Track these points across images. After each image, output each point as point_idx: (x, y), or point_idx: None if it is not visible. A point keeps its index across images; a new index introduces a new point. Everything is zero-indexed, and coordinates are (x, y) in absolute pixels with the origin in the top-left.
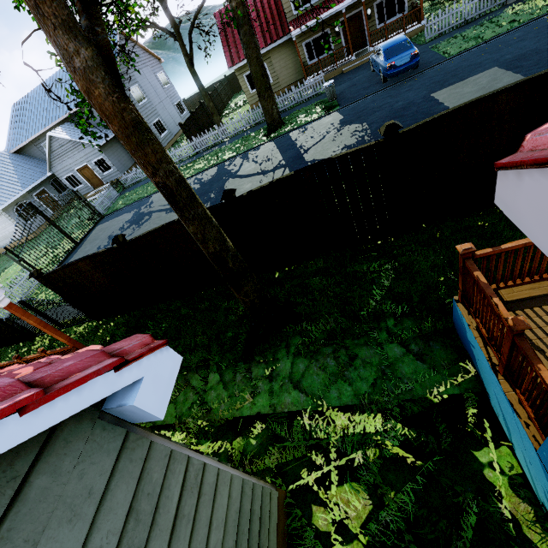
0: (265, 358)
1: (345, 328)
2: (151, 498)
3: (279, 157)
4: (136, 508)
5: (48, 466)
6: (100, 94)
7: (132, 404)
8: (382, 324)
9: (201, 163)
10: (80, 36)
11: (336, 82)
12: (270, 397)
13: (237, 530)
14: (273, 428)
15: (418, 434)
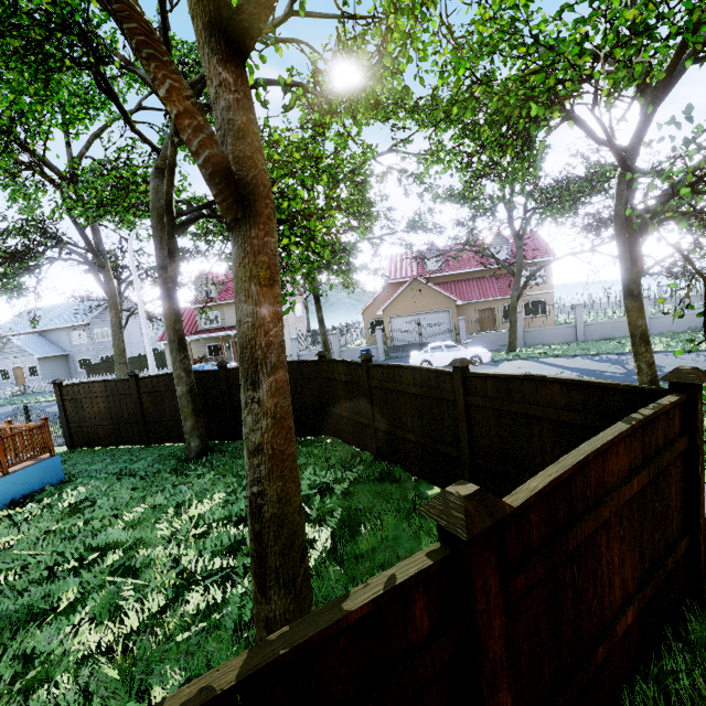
0: None
1: None
2: None
3: None
4: None
5: None
6: None
7: None
8: None
9: None
10: None
11: None
12: None
13: None
14: None
15: None
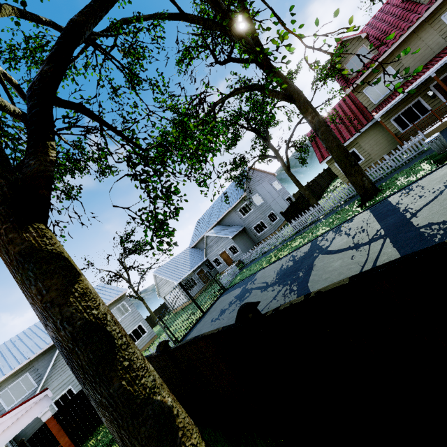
0: None
1: None
2: None
3: (376, 226)
4: None
5: None
6: None
7: None
8: None
9: (298, 240)
10: None
11: (444, 134)
12: None
13: None
14: None
15: None
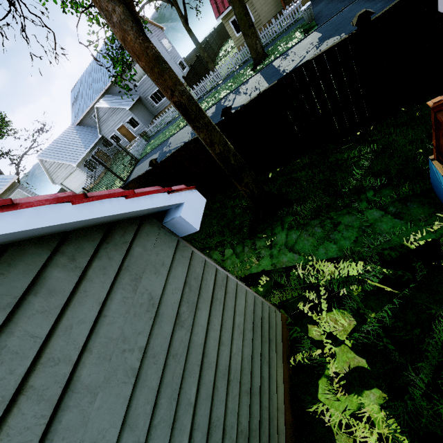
0: (265, 234)
1: (329, 203)
2: (196, 281)
3: (265, 84)
4: (189, 282)
5: (140, 243)
6: (131, 39)
7: (179, 215)
8: (362, 197)
9: (203, 105)
10: None
11: (313, 4)
12: (271, 259)
13: (253, 323)
14: (275, 279)
15: (395, 271)
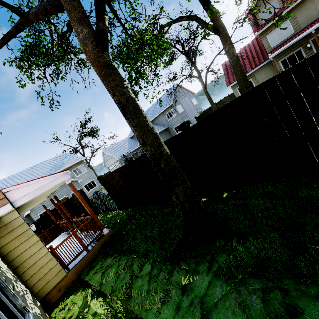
0: (187, 265)
1: (285, 261)
2: None
3: None
4: None
5: None
6: (89, 50)
7: None
8: None
9: None
10: (84, 24)
11: None
12: (174, 313)
13: None
14: None
15: None
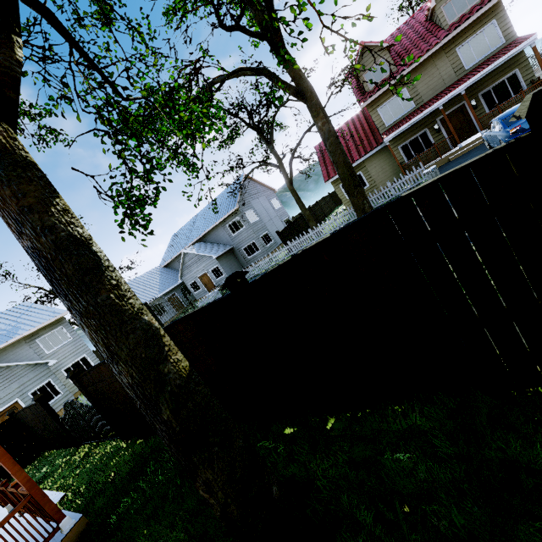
0: None
1: None
2: None
3: None
4: None
5: None
6: None
7: None
8: None
9: None
10: None
11: (441, 170)
12: None
13: None
14: None
15: None
